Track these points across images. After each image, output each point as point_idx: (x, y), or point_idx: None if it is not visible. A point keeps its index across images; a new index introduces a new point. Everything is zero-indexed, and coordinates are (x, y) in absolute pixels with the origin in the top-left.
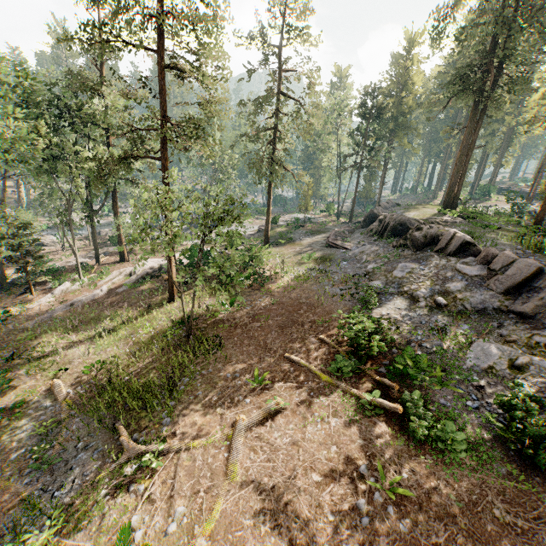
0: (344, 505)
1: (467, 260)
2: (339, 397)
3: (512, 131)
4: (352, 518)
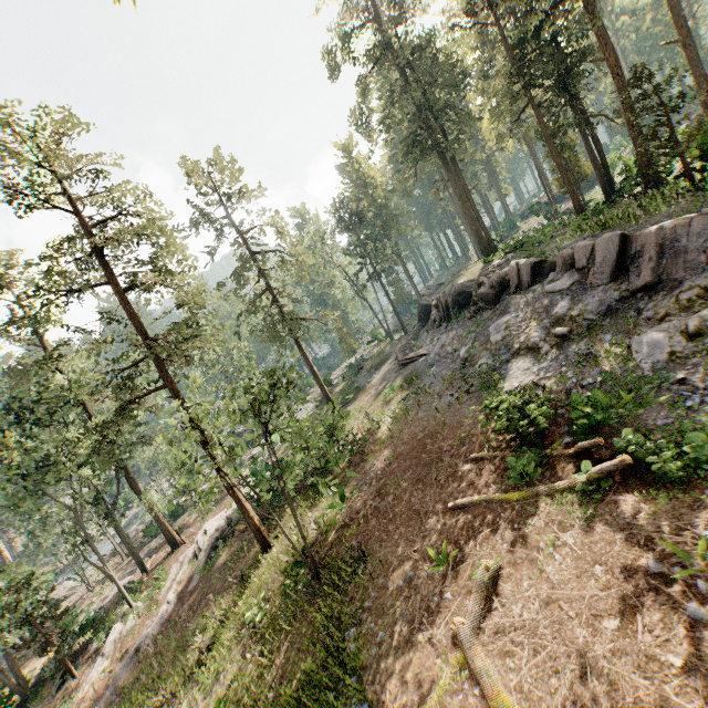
0: (676, 631)
1: (551, 278)
2: (549, 505)
3: (489, 164)
4: (702, 639)
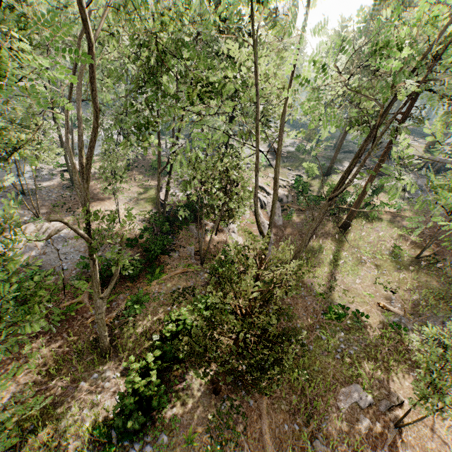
0: None
1: None
2: None
3: None
4: None
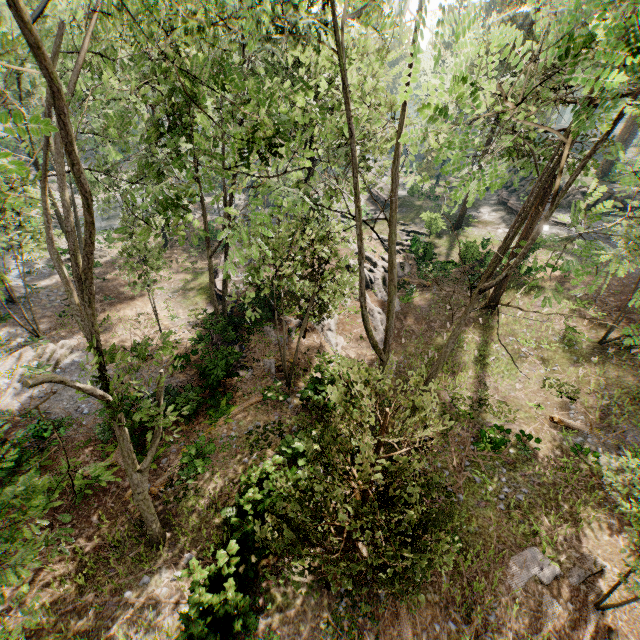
0: None
1: None
2: None
3: None
4: None
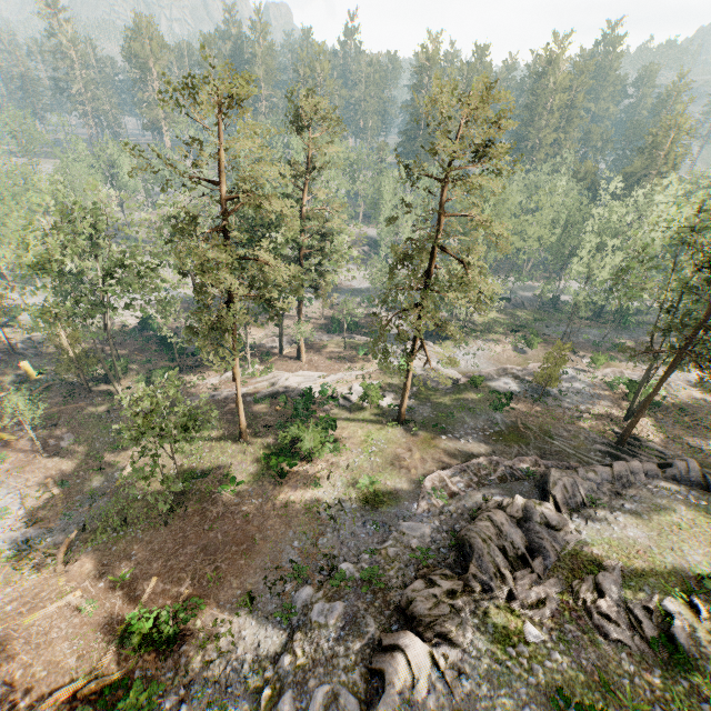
0: None
1: (343, 699)
2: (101, 650)
3: None
4: None
